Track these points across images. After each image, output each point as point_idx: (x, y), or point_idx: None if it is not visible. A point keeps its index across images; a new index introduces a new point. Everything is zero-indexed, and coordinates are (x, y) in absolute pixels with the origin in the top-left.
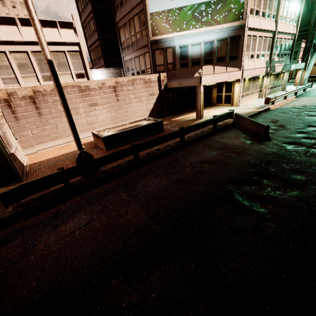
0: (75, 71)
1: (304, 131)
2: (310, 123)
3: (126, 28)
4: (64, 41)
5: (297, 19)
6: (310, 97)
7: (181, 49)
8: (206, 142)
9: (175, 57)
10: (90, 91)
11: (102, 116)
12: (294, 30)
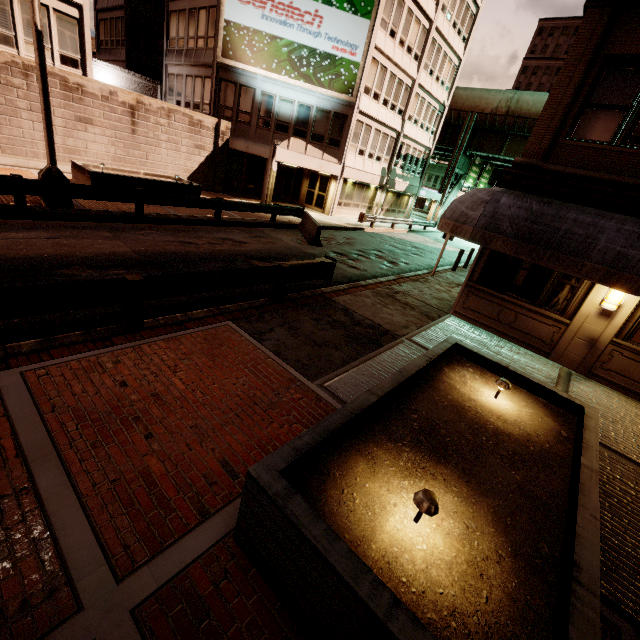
0: (61, 50)
1: (366, 251)
2: (381, 249)
3: (182, 19)
4: None
5: (436, 130)
6: (423, 236)
7: (264, 97)
8: (249, 229)
9: (252, 104)
10: (83, 95)
11: (97, 147)
12: (429, 142)
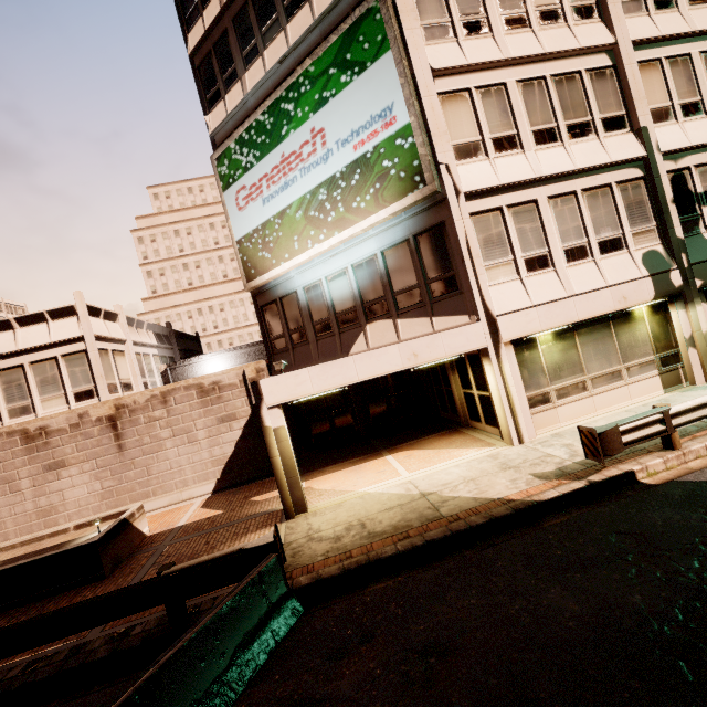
0: (74, 389)
1: None
2: None
3: None
4: (55, 340)
5: None
6: None
7: (309, 293)
8: None
9: (301, 313)
10: (49, 437)
11: (78, 491)
12: None
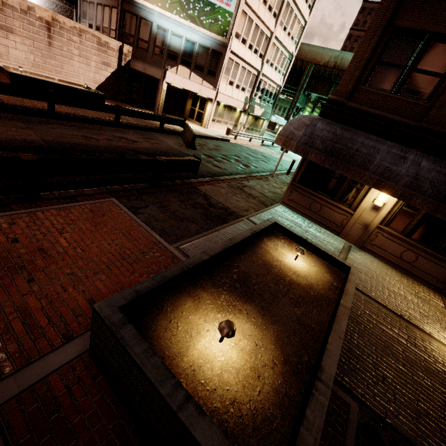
0: None
1: (228, 156)
2: (240, 155)
3: None
4: None
5: (286, 73)
6: (271, 149)
7: (159, 30)
8: (142, 132)
9: (150, 35)
10: (4, 6)
11: (18, 53)
12: (280, 81)
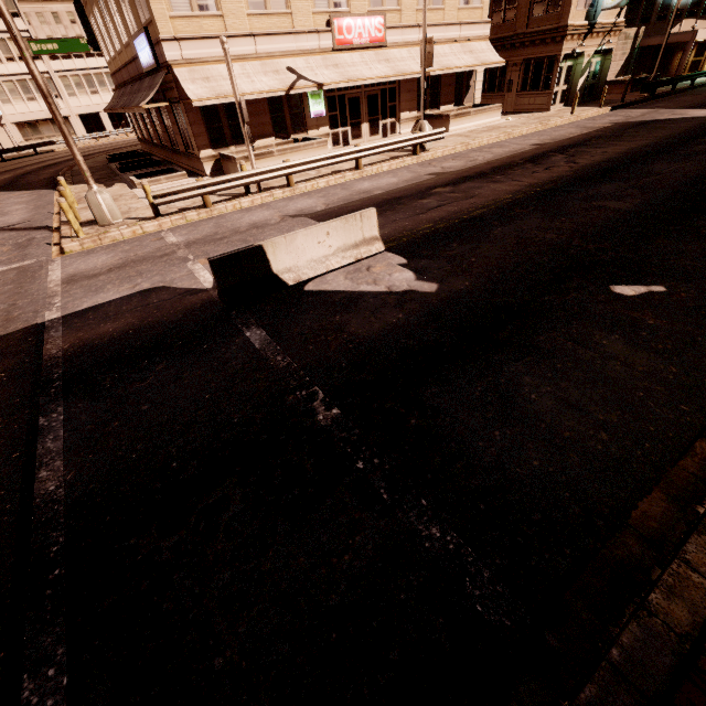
0: None
1: None
2: None
3: None
4: None
5: None
6: None
7: None
8: None
9: (654, 7)
10: None
11: None
12: None
